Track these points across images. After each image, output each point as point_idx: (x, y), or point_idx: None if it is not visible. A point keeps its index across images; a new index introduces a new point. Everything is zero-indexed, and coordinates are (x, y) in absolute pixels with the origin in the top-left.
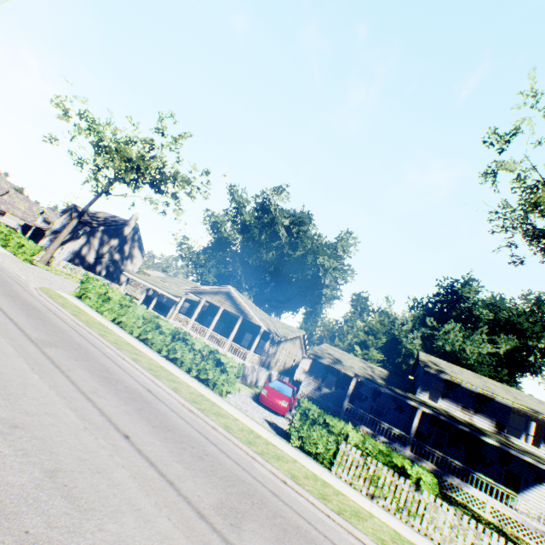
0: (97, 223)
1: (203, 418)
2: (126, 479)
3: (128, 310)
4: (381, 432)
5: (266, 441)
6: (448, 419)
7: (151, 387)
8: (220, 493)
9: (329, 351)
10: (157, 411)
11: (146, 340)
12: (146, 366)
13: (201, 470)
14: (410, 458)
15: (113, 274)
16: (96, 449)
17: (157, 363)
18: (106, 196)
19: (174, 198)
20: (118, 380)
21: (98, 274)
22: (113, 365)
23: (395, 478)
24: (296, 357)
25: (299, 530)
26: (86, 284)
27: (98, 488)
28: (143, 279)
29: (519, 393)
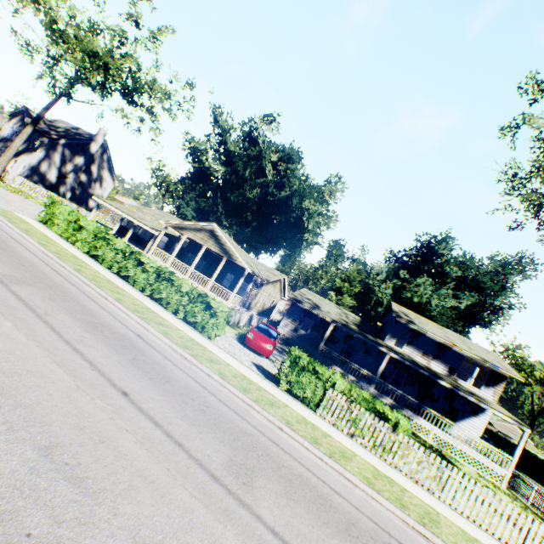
0: (56, 134)
1: (198, 365)
2: (133, 447)
3: (104, 243)
4: (349, 370)
5: (258, 387)
6: (412, 364)
7: (140, 332)
8: (228, 449)
9: (308, 296)
10: (152, 360)
11: (127, 277)
12: (131, 308)
13: (205, 425)
14: (373, 394)
15: (80, 198)
16: (94, 412)
17: (142, 303)
18: (67, 100)
19: (151, 114)
20: (104, 324)
21: (62, 196)
22: (96, 307)
23: (375, 421)
24: (275, 299)
25: (301, 478)
26: (51, 209)
27: (104, 462)
28: (116, 207)
29: (472, 344)
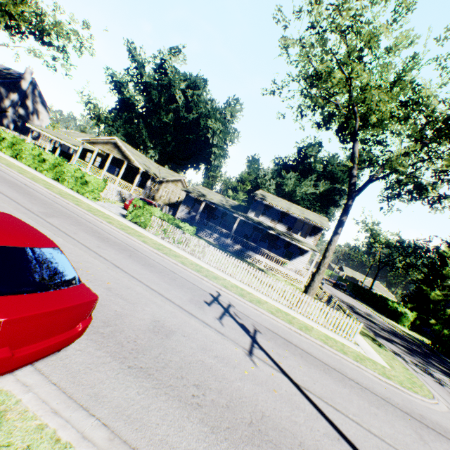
0: None
1: (62, 199)
2: None
3: (20, 148)
4: (224, 236)
5: (105, 214)
6: (253, 223)
7: (28, 184)
8: (49, 212)
9: (200, 190)
10: (26, 190)
11: (38, 168)
12: (29, 177)
13: (42, 206)
14: (230, 244)
15: (22, 129)
16: None
17: (42, 179)
18: None
19: (60, 52)
20: (1, 176)
21: (6, 128)
22: None
23: (175, 229)
24: (181, 196)
25: (91, 228)
26: None
27: None
28: (45, 131)
29: (310, 213)
